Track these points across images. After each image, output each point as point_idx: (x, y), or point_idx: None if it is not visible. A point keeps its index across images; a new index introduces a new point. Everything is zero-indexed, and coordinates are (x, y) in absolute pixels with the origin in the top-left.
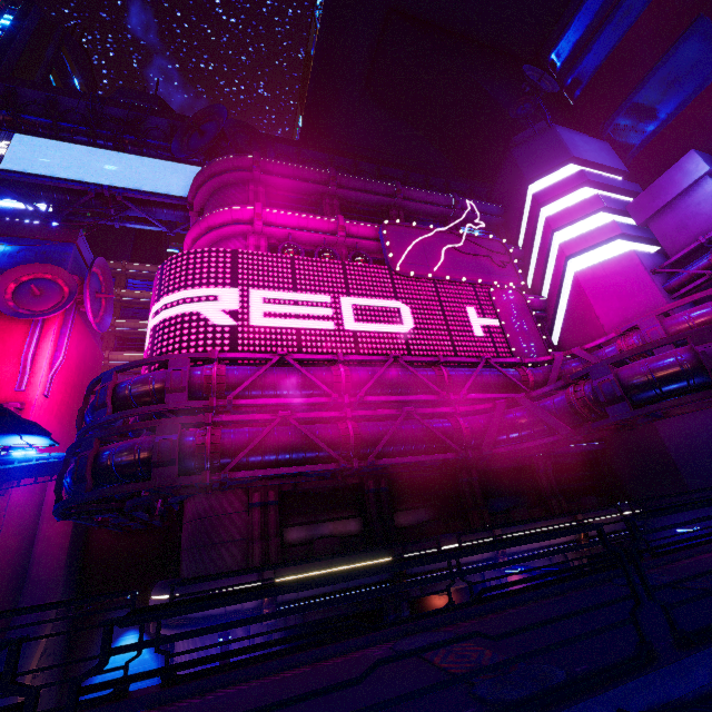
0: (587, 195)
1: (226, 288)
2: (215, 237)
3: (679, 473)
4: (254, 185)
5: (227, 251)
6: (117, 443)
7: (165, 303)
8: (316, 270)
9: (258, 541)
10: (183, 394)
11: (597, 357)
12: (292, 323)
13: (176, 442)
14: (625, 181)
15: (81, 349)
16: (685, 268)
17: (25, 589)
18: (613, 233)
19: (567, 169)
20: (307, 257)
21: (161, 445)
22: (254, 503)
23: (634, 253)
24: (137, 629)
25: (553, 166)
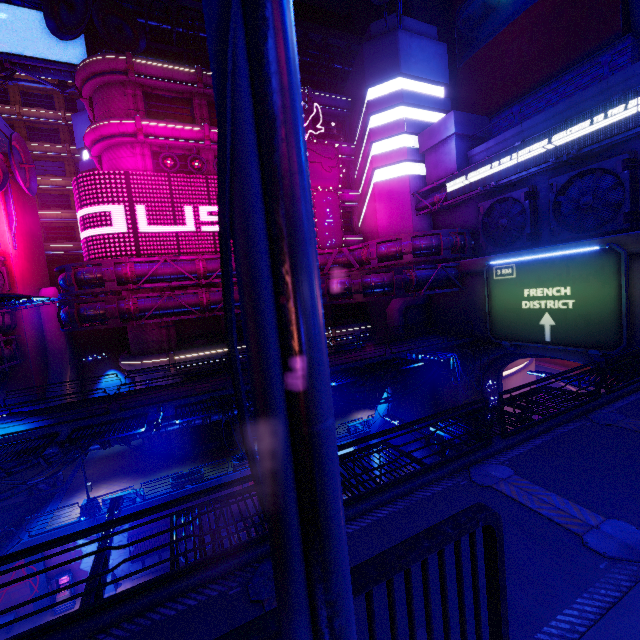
0: (401, 115)
1: (126, 205)
2: (109, 144)
3: (385, 313)
4: (132, 88)
5: (121, 174)
6: (86, 305)
7: (87, 213)
8: (187, 186)
9: (166, 342)
10: (114, 283)
11: (354, 255)
12: (172, 228)
13: (116, 308)
14: (439, 98)
15: (21, 204)
16: (430, 196)
17: (48, 354)
18: (403, 157)
19: (396, 83)
20: (180, 174)
21: (109, 310)
22: (162, 326)
23: (408, 177)
24: (114, 369)
25: (386, 77)
